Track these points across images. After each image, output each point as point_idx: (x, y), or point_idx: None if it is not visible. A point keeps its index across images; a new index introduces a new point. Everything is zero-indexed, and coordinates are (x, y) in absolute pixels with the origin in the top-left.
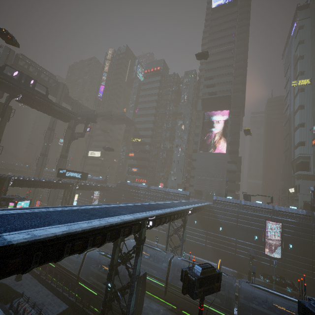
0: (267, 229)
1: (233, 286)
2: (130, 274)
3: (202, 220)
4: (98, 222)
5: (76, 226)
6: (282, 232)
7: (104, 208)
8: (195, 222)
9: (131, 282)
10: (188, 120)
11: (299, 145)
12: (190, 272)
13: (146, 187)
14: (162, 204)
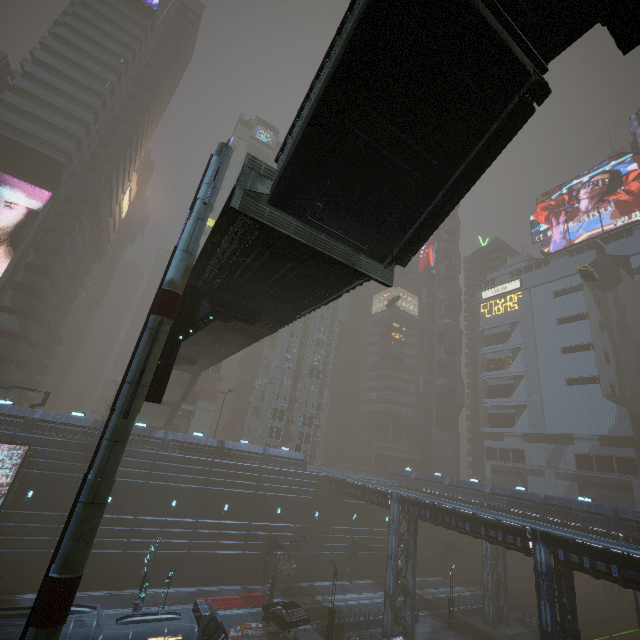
0: None
1: None
2: None
3: None
4: None
5: None
6: (25, 465)
7: None
8: None
9: None
10: None
11: None
12: None
13: None
14: None
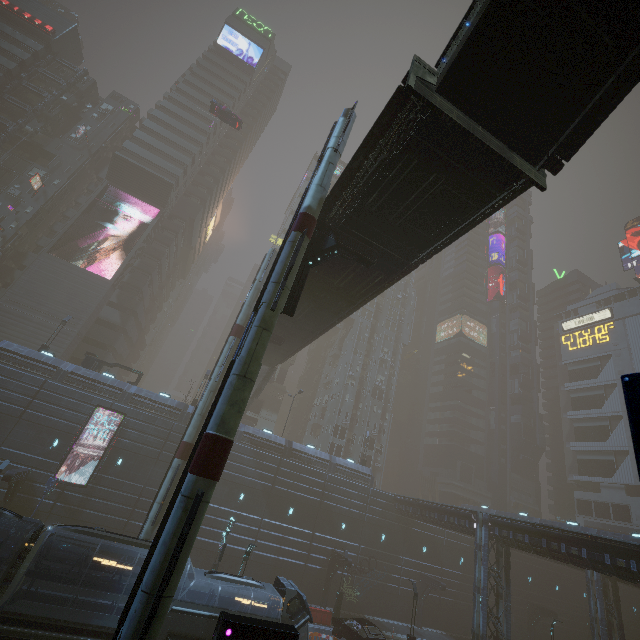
0: (90, 426)
1: None
2: None
3: None
4: None
5: None
6: (119, 433)
7: None
8: None
9: None
10: (64, 179)
11: None
12: None
13: None
14: None
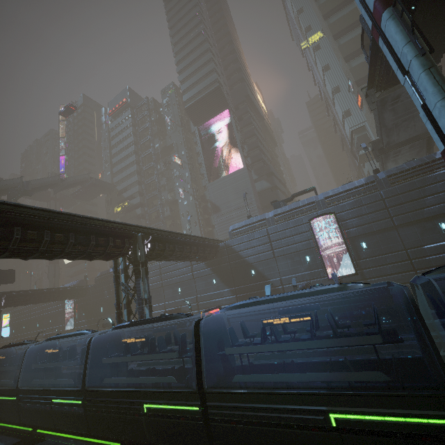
0: (317, 236)
1: None
2: None
3: (222, 273)
4: None
5: None
6: (342, 228)
7: None
8: (214, 281)
9: None
10: (184, 149)
11: (345, 118)
12: None
13: None
14: None
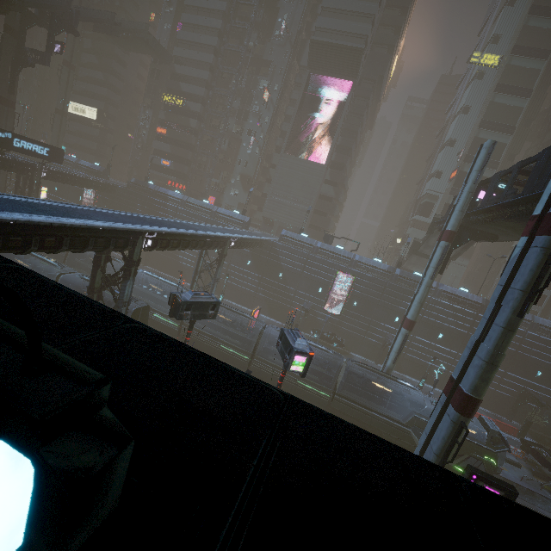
0: (336, 281)
1: (272, 337)
2: (116, 299)
3: (258, 261)
4: (43, 218)
5: (4, 215)
6: (352, 287)
7: (67, 208)
8: (249, 263)
9: (117, 307)
10: (280, 83)
11: (434, 177)
12: (179, 296)
13: (181, 198)
14: (182, 224)
